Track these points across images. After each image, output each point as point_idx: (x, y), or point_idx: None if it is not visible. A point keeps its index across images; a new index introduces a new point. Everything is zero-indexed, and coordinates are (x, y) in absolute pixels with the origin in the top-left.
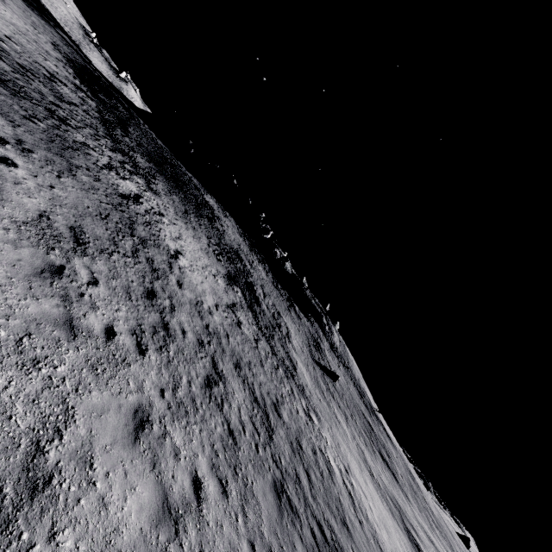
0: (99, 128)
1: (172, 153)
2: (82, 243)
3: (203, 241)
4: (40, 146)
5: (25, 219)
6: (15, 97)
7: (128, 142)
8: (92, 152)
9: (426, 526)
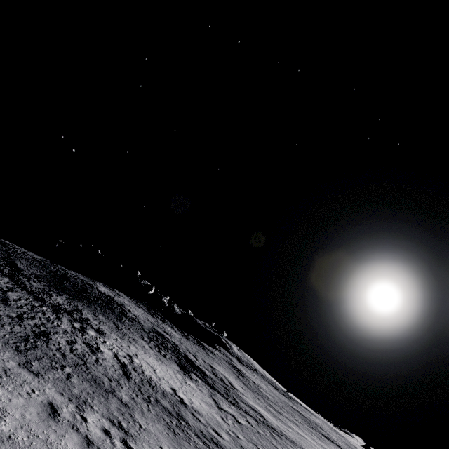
0: (29, 299)
1: (45, 257)
2: None
3: (147, 348)
4: (104, 403)
5: None
6: (38, 359)
7: (38, 287)
8: (77, 347)
9: None
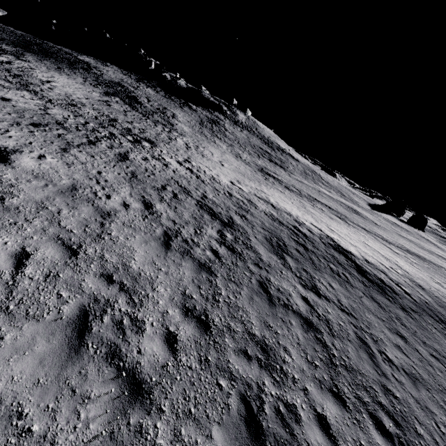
0: None
1: (38, 37)
2: None
3: (79, 80)
4: None
5: None
6: None
7: None
8: None
9: (305, 181)
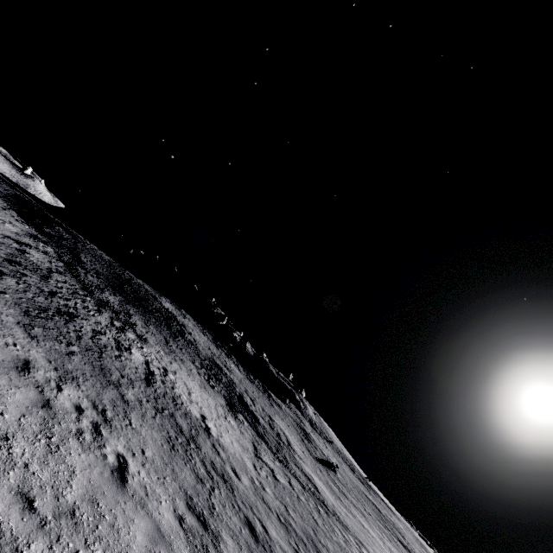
0: (76, 286)
1: (116, 260)
2: (204, 521)
3: (194, 372)
4: (98, 388)
5: (189, 552)
6: (45, 328)
7: (93, 281)
8: (102, 338)
9: None
